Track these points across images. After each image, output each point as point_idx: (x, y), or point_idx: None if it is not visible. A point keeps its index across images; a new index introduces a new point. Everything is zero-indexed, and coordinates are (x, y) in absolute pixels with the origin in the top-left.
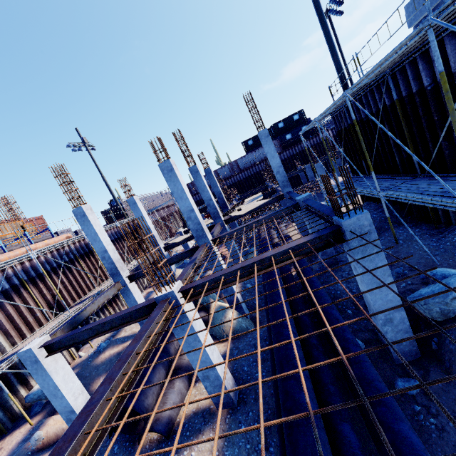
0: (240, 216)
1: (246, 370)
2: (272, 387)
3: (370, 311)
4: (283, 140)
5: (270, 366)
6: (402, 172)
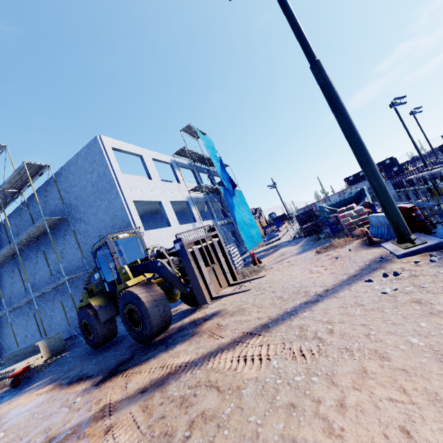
0: None
1: None
2: None
3: None
4: None
5: None
6: None
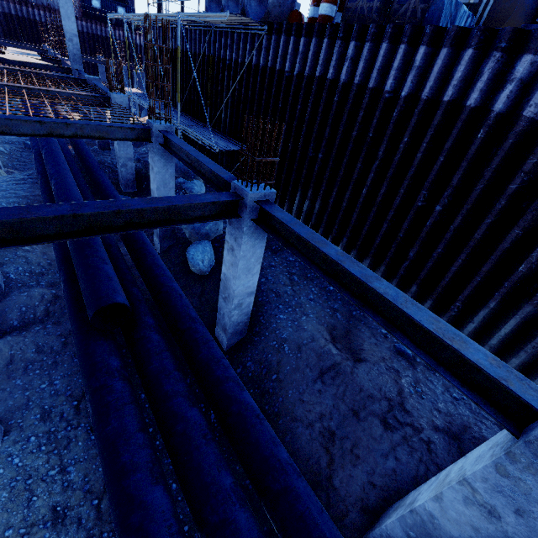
0: (3, 61)
1: (6, 187)
2: (33, 193)
3: (117, 161)
4: (86, 1)
5: (32, 186)
6: (172, 105)
